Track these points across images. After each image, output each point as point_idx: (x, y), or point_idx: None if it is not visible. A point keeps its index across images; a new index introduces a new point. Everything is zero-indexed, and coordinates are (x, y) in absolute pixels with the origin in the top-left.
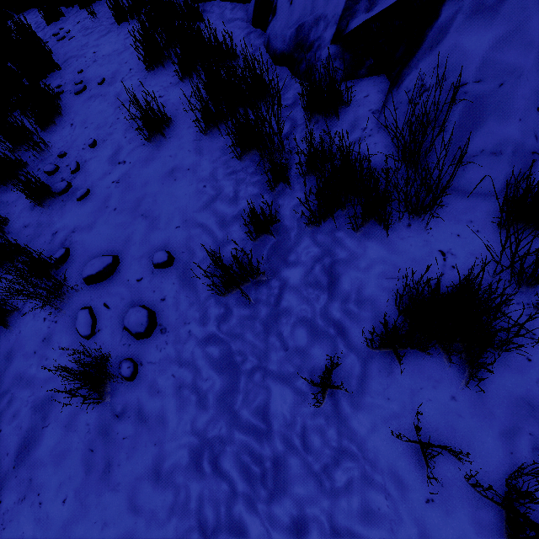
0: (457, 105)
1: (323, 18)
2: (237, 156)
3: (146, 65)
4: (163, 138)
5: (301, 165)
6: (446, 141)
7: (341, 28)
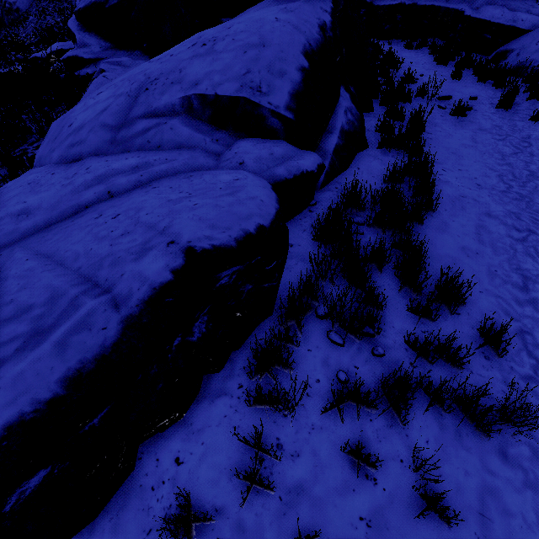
0: None
1: (534, 60)
2: (492, 88)
3: (438, 62)
4: (457, 79)
5: (526, 87)
6: None
7: None
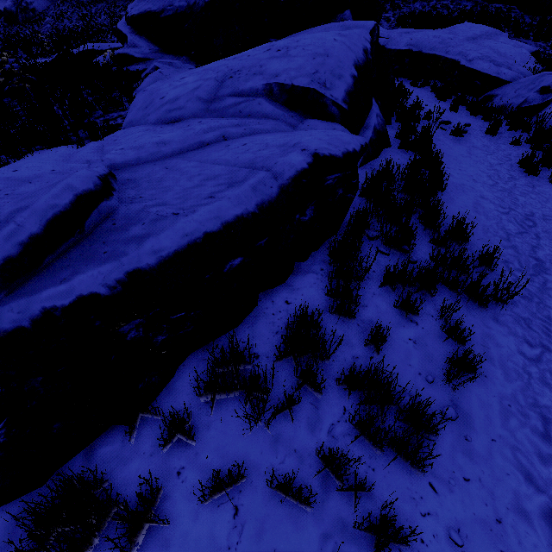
0: (549, 117)
1: (513, 104)
2: (482, 120)
3: (439, 98)
4: (454, 112)
5: (507, 121)
6: (545, 123)
7: (519, 106)
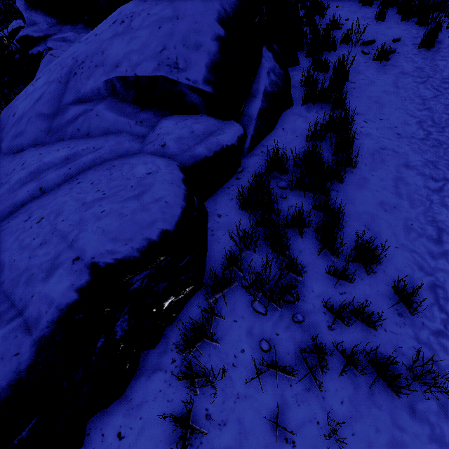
0: None
1: None
2: (415, 26)
3: (363, 3)
4: (381, 21)
5: (448, 23)
6: None
7: None
